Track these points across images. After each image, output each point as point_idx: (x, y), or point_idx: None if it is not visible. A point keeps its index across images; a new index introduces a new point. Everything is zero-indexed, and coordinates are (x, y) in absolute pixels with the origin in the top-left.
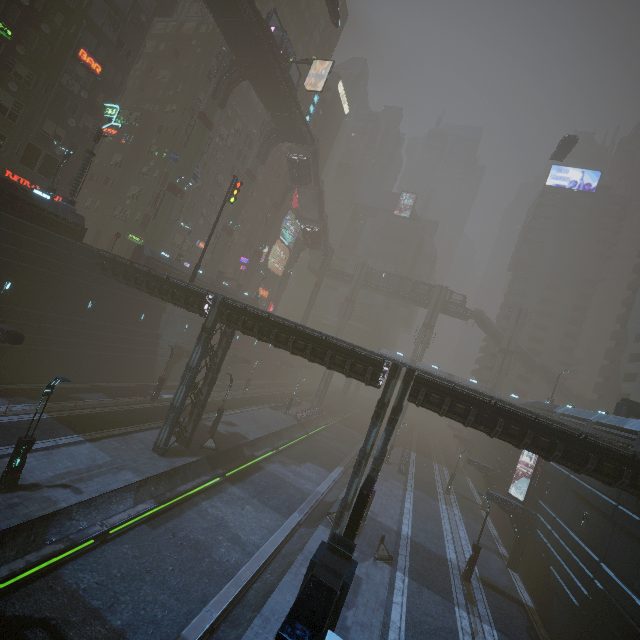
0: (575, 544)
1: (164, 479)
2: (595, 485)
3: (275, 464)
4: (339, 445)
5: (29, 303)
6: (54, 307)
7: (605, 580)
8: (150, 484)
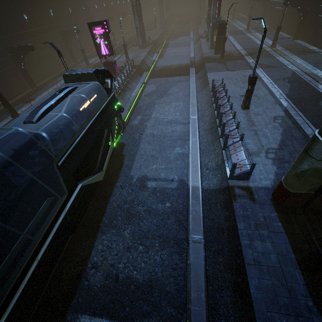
0: None
1: (151, 52)
2: None
3: (170, 42)
4: (183, 30)
5: (60, 19)
6: (65, 17)
7: None
8: (150, 53)
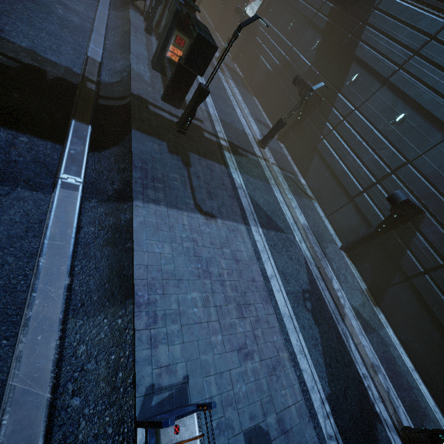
0: (281, 40)
1: None
2: (309, 1)
3: None
4: None
5: None
6: None
7: (292, 55)
8: None
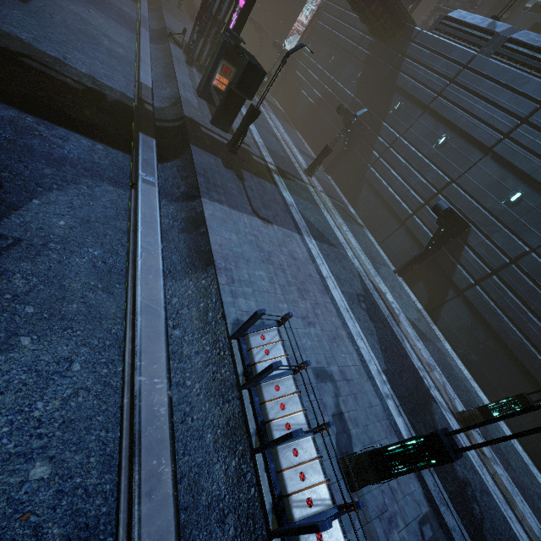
0: (322, 74)
1: None
2: (349, 36)
3: None
4: None
5: None
6: None
7: (335, 88)
8: None
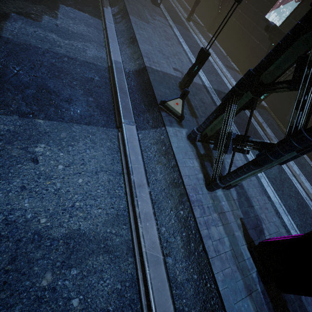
0: None
1: None
2: None
3: (15, 21)
4: None
5: None
6: None
7: None
8: None
